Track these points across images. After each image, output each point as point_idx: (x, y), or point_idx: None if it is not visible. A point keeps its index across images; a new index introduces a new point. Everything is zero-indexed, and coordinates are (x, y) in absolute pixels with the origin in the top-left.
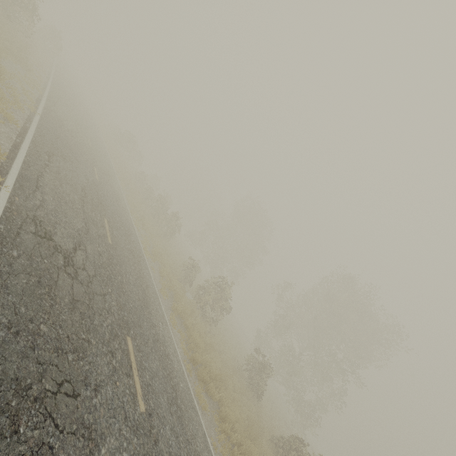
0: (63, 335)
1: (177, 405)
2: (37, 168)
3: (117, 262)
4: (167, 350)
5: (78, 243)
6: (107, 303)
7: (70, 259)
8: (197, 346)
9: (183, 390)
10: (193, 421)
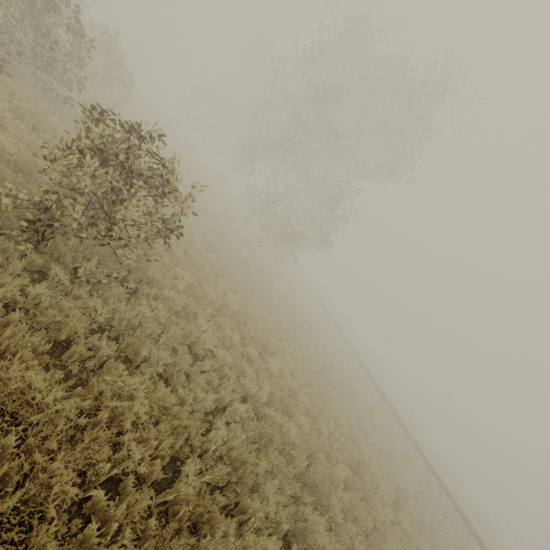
0: None
1: None
2: None
3: None
4: None
5: None
6: None
7: None
8: None
9: None
10: None
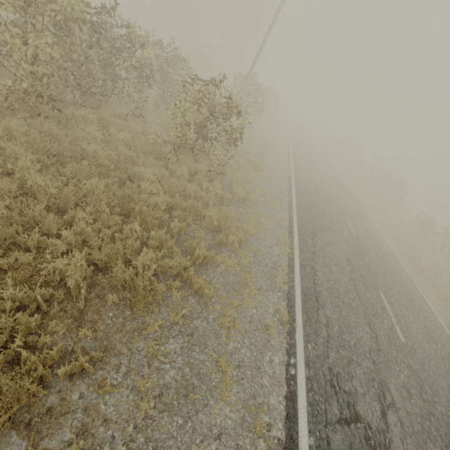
0: (318, 205)
1: (380, 250)
2: (297, 167)
3: (339, 199)
4: (377, 237)
5: (318, 188)
6: (334, 206)
7: (316, 191)
8: (416, 256)
9: (388, 252)
10: (395, 262)
